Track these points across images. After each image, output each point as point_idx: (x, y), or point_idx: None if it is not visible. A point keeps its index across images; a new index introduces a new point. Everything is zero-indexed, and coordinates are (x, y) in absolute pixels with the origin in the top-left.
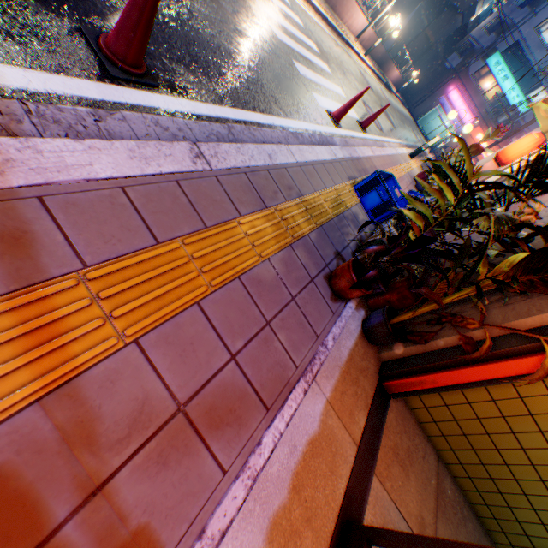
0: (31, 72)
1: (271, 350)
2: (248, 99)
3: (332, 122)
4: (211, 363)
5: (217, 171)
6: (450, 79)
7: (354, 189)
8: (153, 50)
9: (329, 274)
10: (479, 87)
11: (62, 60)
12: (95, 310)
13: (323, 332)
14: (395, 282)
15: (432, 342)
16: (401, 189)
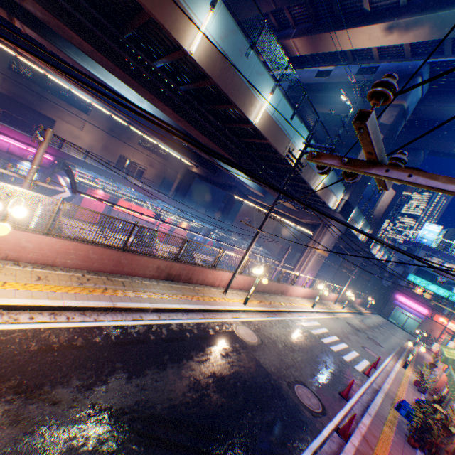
0: (344, 406)
1: (406, 454)
2: (353, 387)
3: (366, 375)
4: (399, 454)
5: (372, 416)
6: (392, 291)
7: (394, 408)
8: (340, 388)
9: (406, 440)
10: (414, 291)
11: (342, 401)
12: (383, 443)
13: (414, 454)
14: (424, 440)
15: (442, 454)
16: (409, 403)
